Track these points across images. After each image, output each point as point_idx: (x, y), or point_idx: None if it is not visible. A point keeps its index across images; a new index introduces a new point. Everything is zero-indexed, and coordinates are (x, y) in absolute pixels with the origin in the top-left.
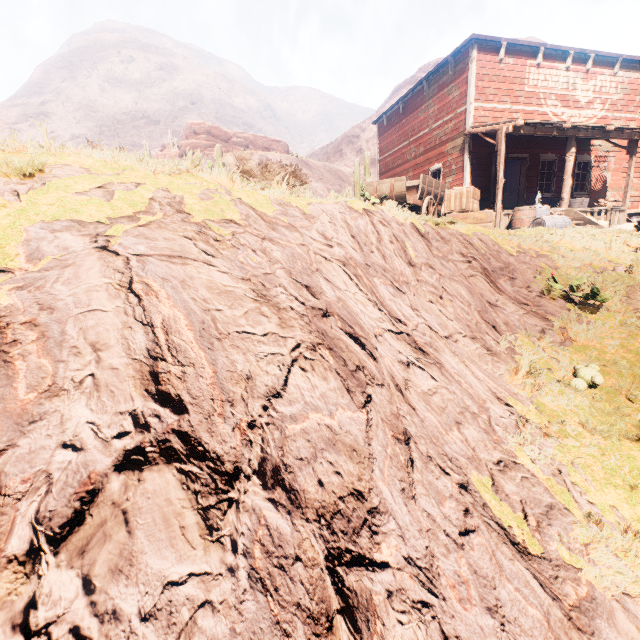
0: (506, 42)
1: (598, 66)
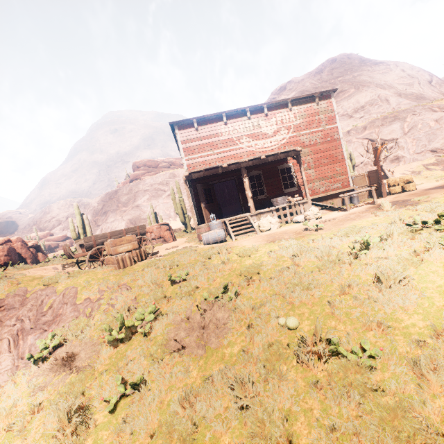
0: (195, 119)
1: (274, 109)
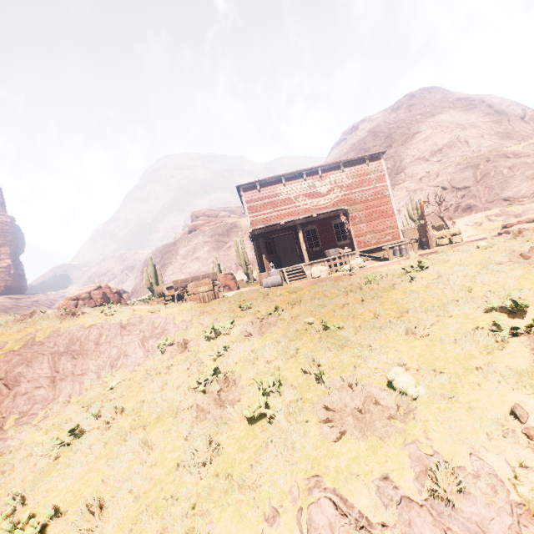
0: (258, 182)
1: (328, 171)
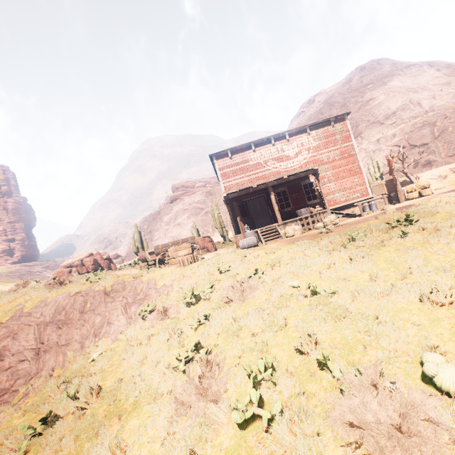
0: (229, 150)
1: (295, 135)
